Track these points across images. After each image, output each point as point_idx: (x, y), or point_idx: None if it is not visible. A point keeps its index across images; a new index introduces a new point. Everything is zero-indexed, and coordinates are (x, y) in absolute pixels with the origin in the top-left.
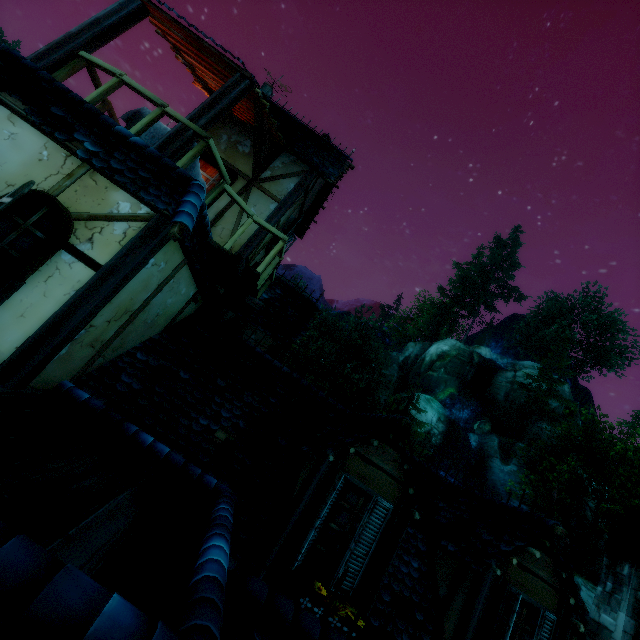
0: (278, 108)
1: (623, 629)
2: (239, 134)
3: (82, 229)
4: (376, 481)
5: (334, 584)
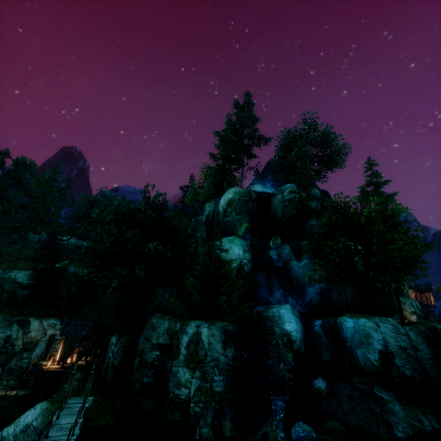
0: None
1: None
2: None
3: None
4: None
5: None
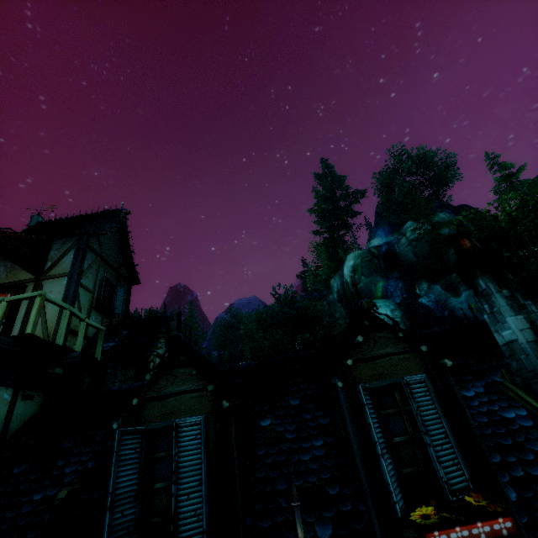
0: (50, 222)
1: (518, 330)
2: None
3: None
4: (182, 407)
5: None
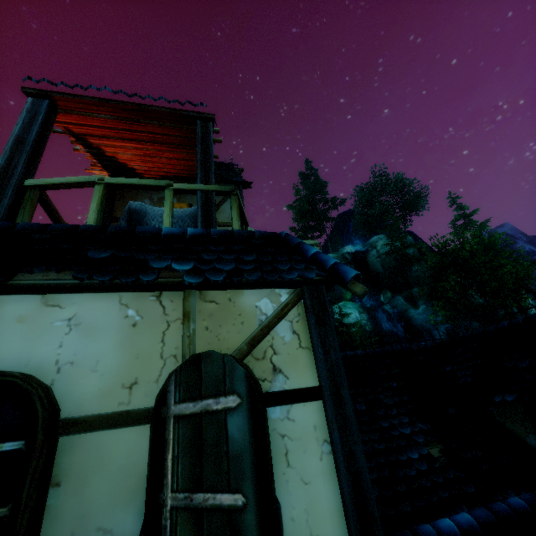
0: None
1: None
2: (156, 192)
3: (256, 365)
4: None
5: None
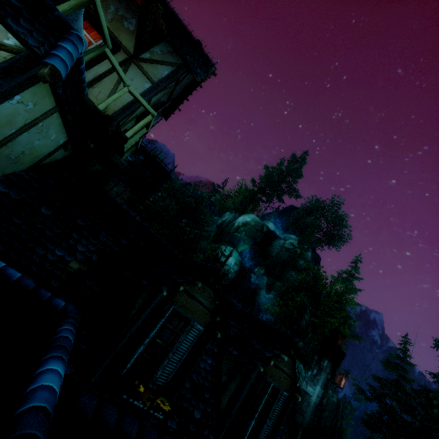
0: (164, 2)
1: (317, 395)
2: (126, 10)
3: None
4: (195, 310)
5: (152, 382)
